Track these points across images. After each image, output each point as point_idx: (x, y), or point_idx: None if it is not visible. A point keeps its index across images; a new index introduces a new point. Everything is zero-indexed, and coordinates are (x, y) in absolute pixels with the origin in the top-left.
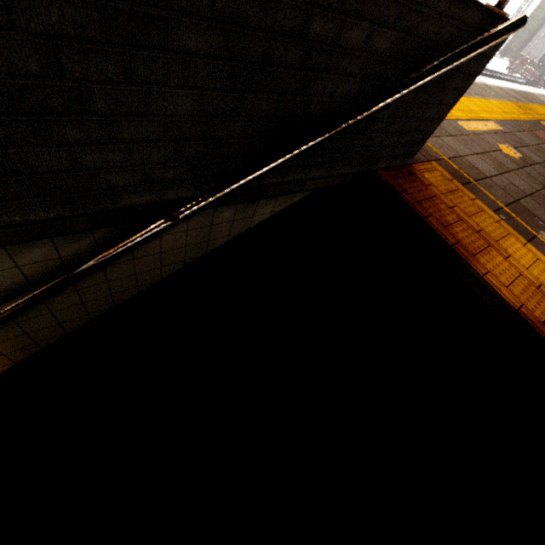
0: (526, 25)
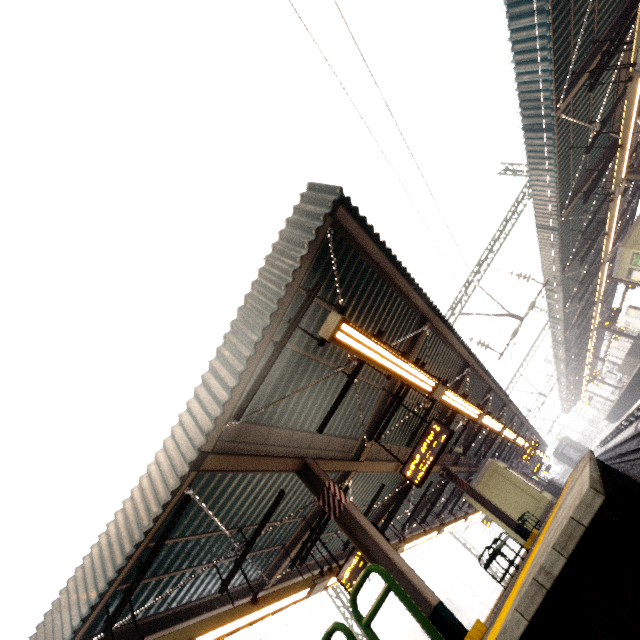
0: (564, 462)
